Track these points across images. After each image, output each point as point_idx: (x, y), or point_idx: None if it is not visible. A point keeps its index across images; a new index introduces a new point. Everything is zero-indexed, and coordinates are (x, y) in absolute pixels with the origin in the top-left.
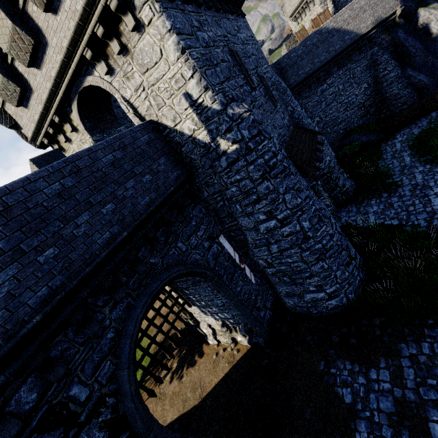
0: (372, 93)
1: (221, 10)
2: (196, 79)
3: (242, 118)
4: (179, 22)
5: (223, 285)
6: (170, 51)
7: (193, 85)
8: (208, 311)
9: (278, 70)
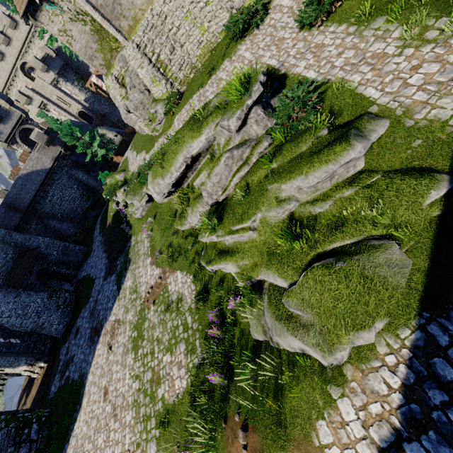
0: (84, 187)
1: None
2: None
3: None
4: None
5: (1, 354)
6: None
7: None
8: (15, 366)
9: (7, 208)
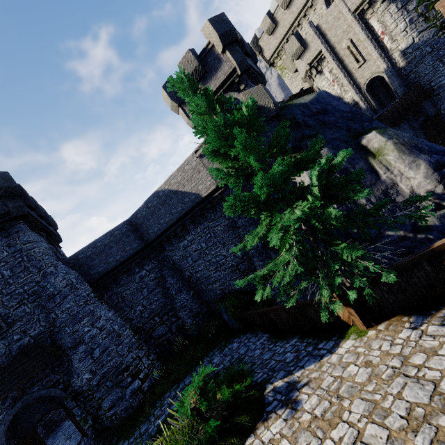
0: (245, 256)
1: None
2: None
3: None
4: None
5: None
6: None
7: None
8: None
9: (129, 228)
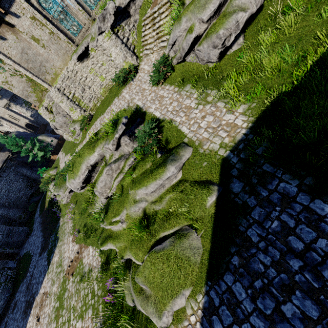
0: (28, 180)
1: None
2: None
3: None
4: None
5: None
6: None
7: None
8: None
9: None
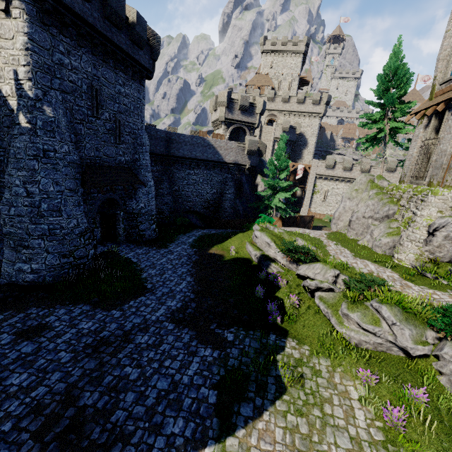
0: (217, 198)
1: (112, 64)
2: (26, 69)
3: (45, 114)
4: (39, 37)
5: None
6: (19, 42)
7: (22, 70)
8: None
9: (166, 137)
